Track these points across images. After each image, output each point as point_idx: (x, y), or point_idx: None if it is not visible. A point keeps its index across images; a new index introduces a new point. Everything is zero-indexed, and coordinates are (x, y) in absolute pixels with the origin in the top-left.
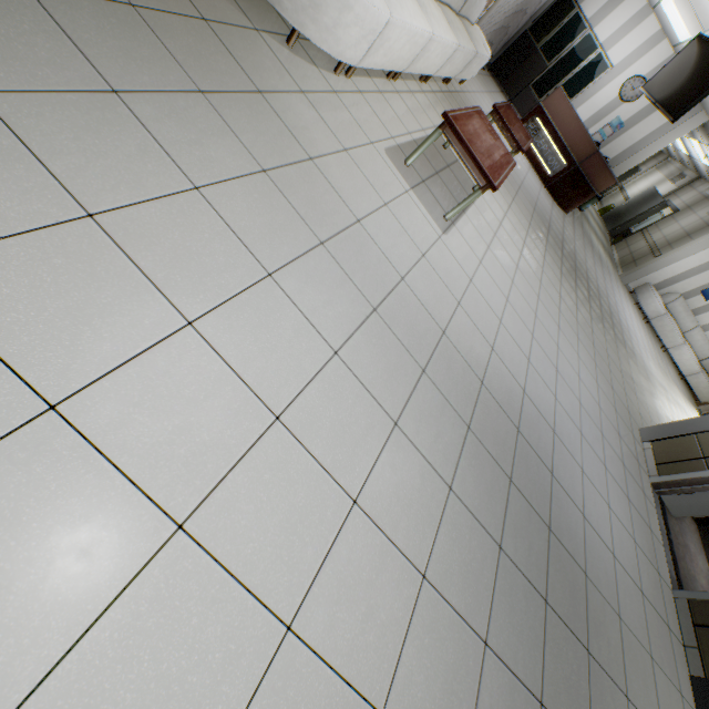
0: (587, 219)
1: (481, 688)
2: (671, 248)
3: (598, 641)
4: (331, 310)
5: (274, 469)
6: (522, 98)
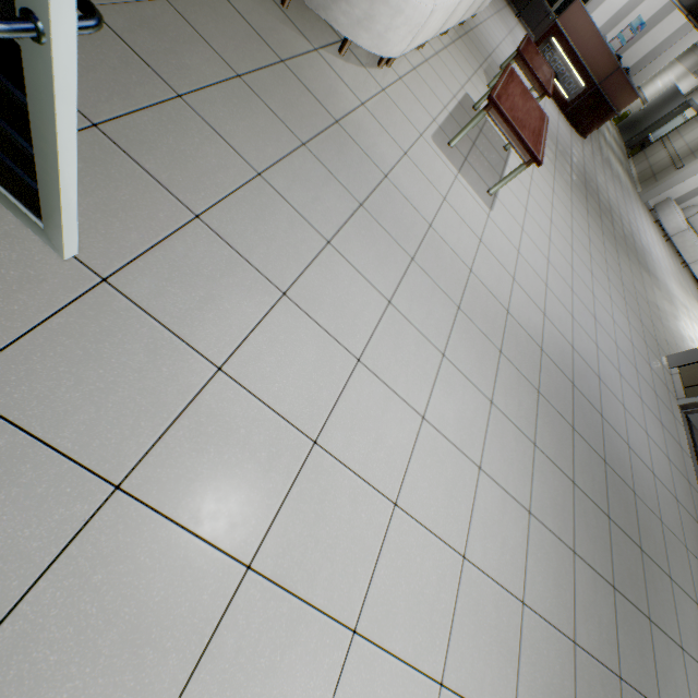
0: (604, 136)
1: (575, 581)
2: (695, 158)
3: (647, 541)
4: (432, 319)
5: (430, 455)
6: (531, 9)
